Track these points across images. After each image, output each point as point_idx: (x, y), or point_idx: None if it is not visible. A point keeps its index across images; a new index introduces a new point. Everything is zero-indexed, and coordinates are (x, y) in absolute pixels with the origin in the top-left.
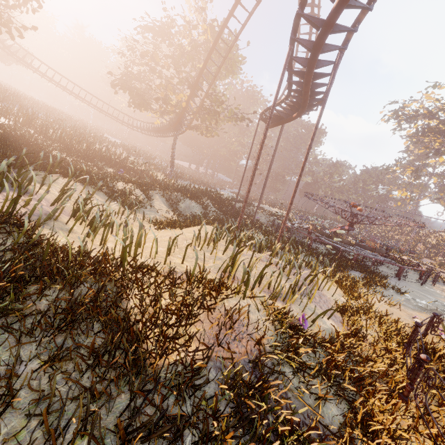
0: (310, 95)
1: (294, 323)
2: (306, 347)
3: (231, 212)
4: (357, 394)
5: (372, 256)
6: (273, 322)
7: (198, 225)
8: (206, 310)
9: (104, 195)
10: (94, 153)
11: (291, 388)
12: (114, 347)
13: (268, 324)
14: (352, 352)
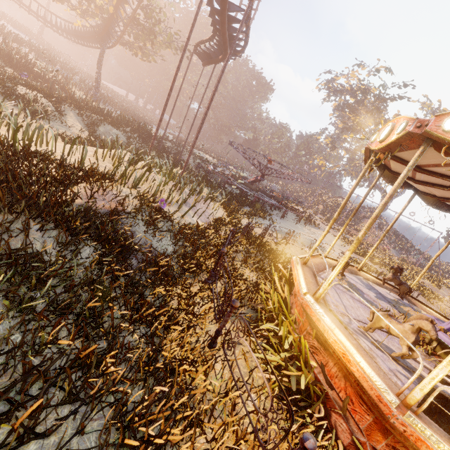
0: (230, 38)
1: (158, 206)
2: (168, 225)
3: (157, 148)
4: (194, 252)
5: (267, 200)
6: (139, 200)
7: (114, 149)
8: (87, 185)
9: (0, 96)
10: None
11: (140, 232)
12: (4, 186)
13: (137, 202)
14: (202, 233)
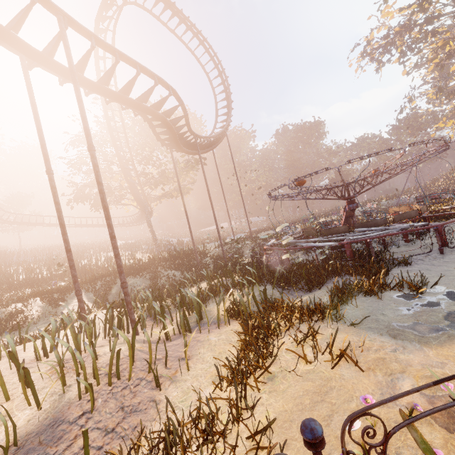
0: (125, 92)
1: None
2: None
3: (195, 265)
4: None
5: (376, 234)
6: None
7: None
8: None
9: None
10: (52, 273)
11: None
12: None
13: None
14: None
